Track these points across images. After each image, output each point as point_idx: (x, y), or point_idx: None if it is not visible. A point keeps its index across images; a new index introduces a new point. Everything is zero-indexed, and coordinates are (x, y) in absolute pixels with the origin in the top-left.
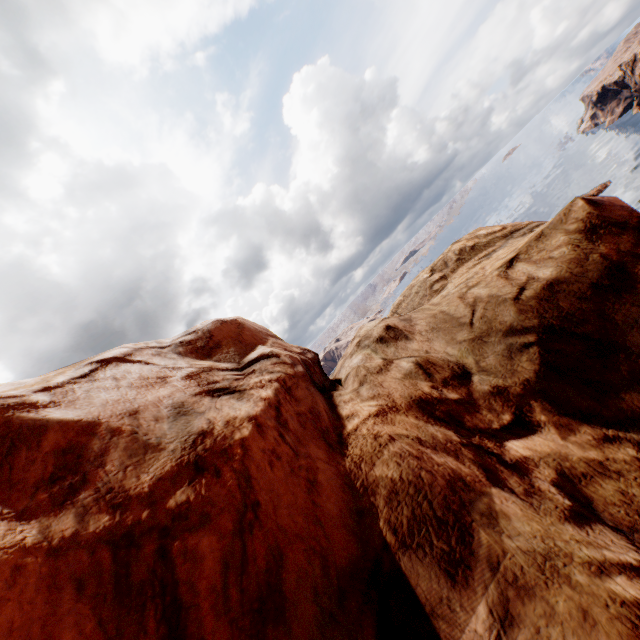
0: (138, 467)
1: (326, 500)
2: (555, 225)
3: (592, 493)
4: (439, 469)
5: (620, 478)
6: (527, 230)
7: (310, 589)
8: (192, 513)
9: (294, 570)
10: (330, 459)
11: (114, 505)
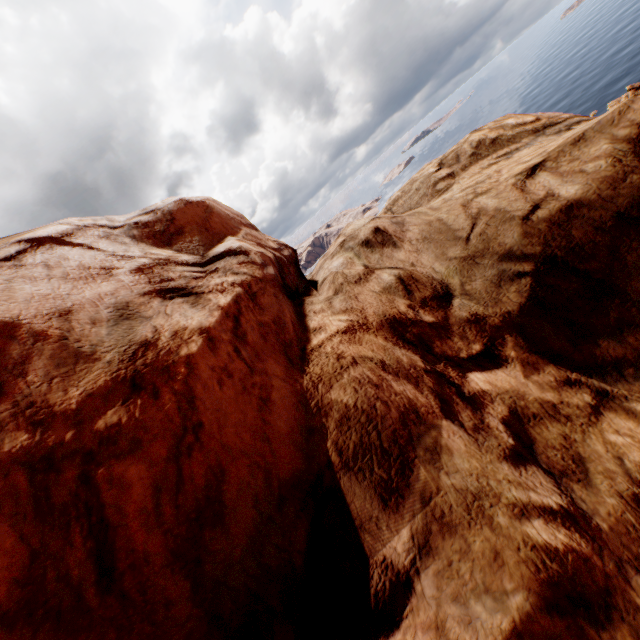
0: (66, 379)
1: (277, 418)
2: (603, 127)
3: (537, 435)
4: (396, 399)
5: (568, 423)
6: (564, 127)
7: (251, 498)
8: (122, 438)
9: (236, 483)
10: (288, 377)
11: (35, 422)
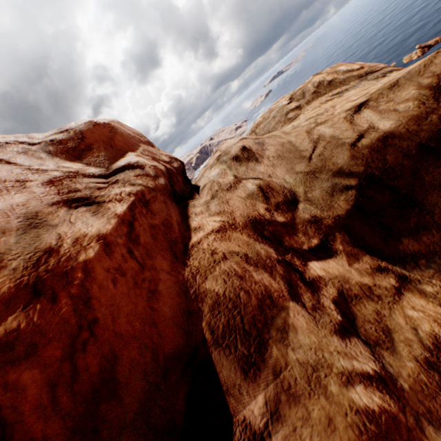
0: None
1: (163, 305)
2: (412, 76)
3: (357, 311)
4: (255, 288)
5: (379, 301)
6: (381, 74)
7: (141, 372)
8: (19, 343)
9: (128, 362)
10: (172, 270)
11: None
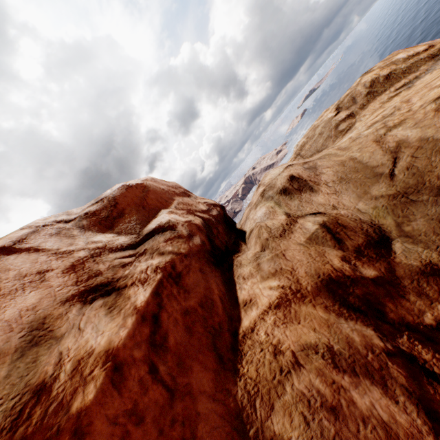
0: None
1: None
2: None
3: None
4: (367, 437)
5: None
6: None
7: None
8: None
9: None
10: (217, 389)
11: None
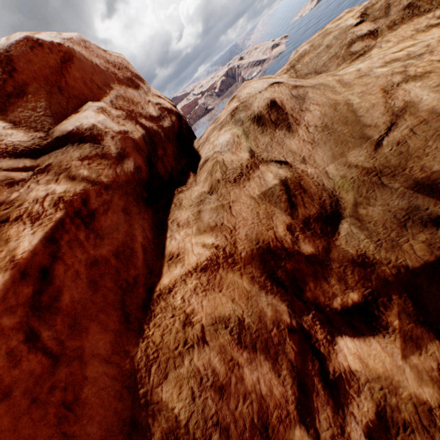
0: None
1: (87, 423)
2: None
3: None
4: (242, 412)
5: None
6: None
7: None
8: None
9: None
10: (115, 351)
11: None
